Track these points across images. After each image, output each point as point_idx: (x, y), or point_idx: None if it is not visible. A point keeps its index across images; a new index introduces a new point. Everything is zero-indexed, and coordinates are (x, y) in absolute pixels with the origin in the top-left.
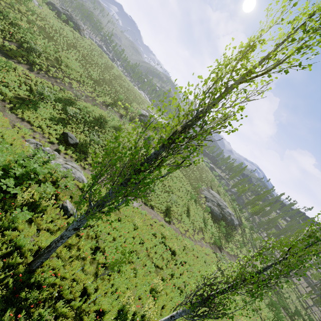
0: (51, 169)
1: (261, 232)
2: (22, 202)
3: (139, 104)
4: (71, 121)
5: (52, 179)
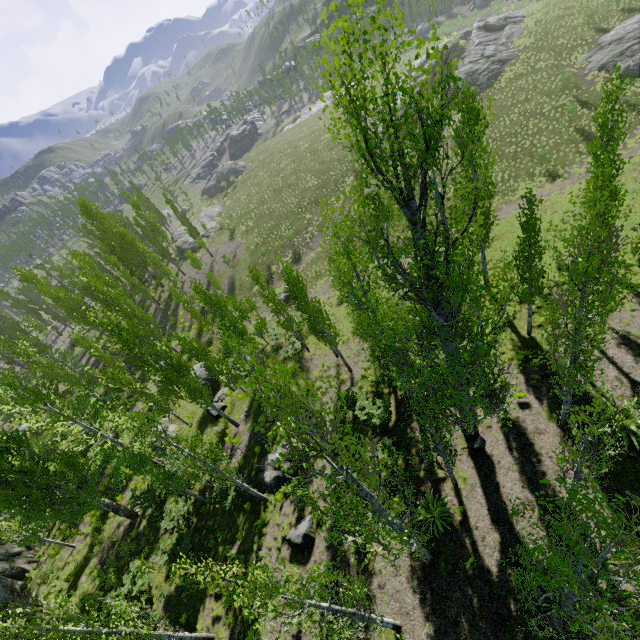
0: None
1: None
2: None
3: None
4: None
5: None
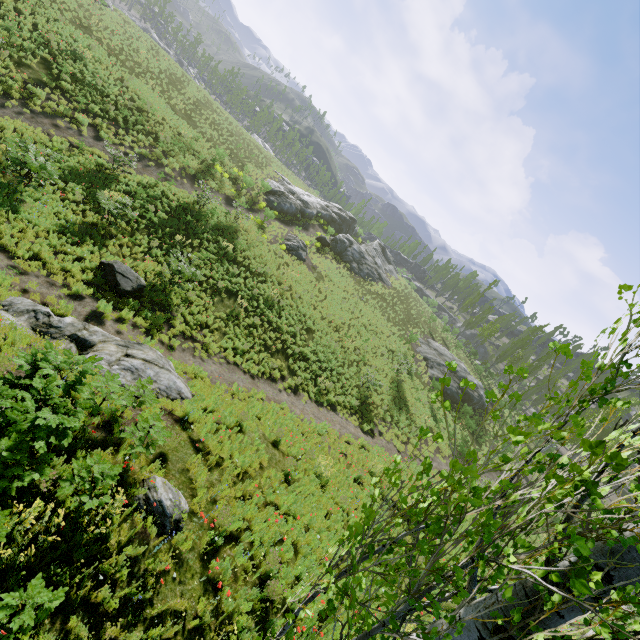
0: (92, 392)
1: (526, 408)
2: (22, 543)
3: (260, 167)
4: (115, 229)
5: (101, 415)
